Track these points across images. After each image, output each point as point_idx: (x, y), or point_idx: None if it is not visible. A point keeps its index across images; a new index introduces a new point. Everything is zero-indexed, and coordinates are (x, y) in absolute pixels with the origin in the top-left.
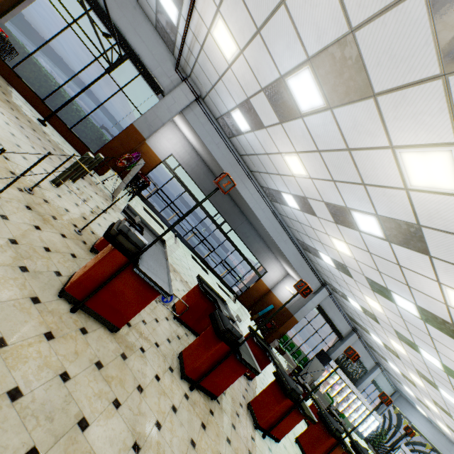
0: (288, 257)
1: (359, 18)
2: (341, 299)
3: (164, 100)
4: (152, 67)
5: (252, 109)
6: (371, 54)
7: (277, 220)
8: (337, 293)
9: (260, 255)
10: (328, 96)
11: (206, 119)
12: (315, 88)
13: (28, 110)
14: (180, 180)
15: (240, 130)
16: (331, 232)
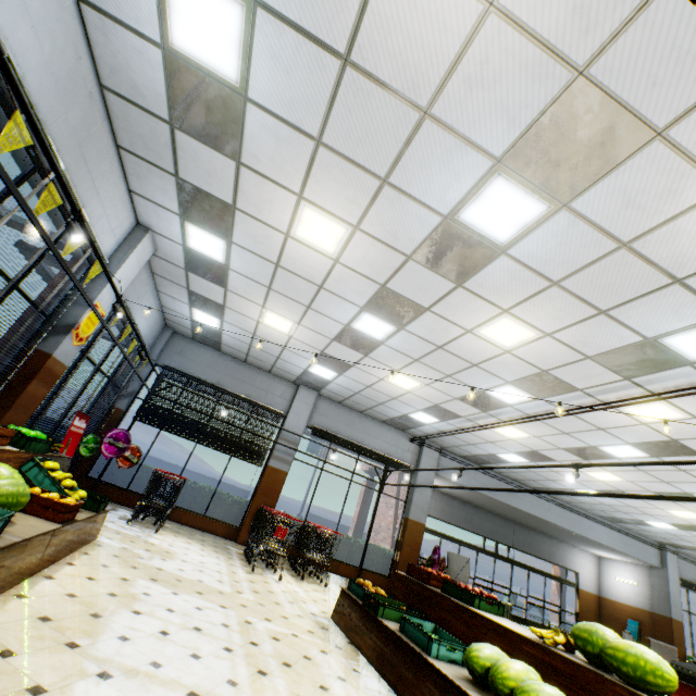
0: (606, 543)
1: (679, 437)
2: (695, 552)
3: (419, 475)
4: (393, 452)
5: (538, 454)
6: (694, 445)
7: (568, 509)
8: (685, 549)
9: (556, 555)
10: (652, 453)
11: (452, 462)
12: (636, 451)
13: (343, 581)
14: (430, 530)
15: (507, 461)
16: (666, 506)
